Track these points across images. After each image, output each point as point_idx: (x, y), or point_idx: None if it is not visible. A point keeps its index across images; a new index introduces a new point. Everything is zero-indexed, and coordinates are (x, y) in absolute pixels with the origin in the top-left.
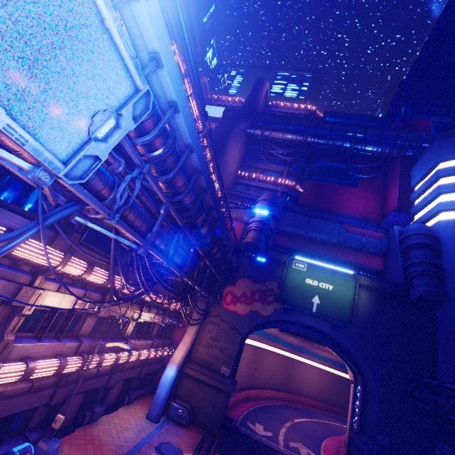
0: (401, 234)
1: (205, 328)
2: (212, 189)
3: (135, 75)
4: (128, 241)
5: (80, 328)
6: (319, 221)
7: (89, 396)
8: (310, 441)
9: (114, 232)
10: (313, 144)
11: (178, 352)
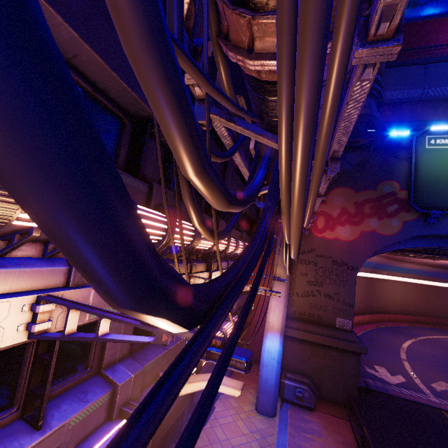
0: None
1: (295, 270)
2: None
3: None
4: None
5: (101, 351)
6: (447, 63)
7: (171, 429)
8: (445, 373)
9: None
10: None
11: (274, 314)
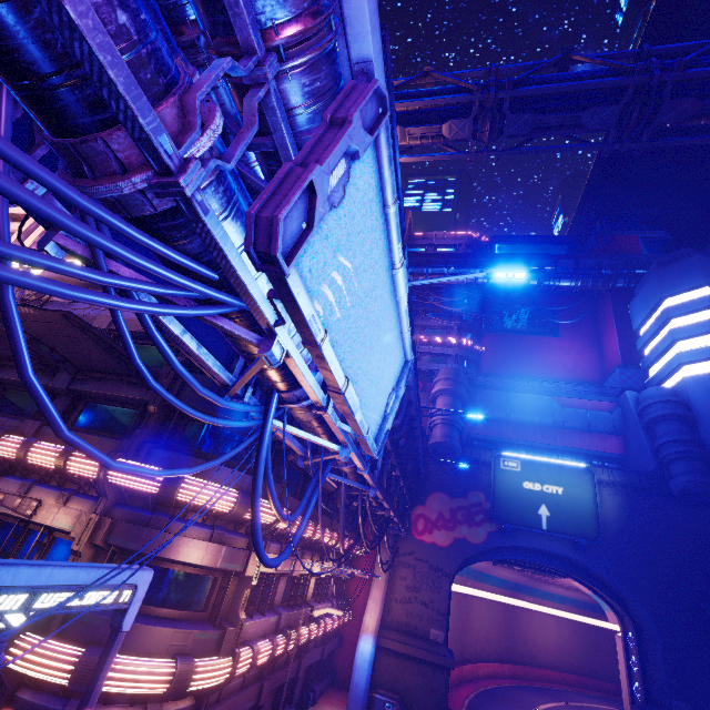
0: (637, 402)
1: (396, 573)
2: (416, 398)
3: (408, 354)
4: (359, 484)
5: (274, 595)
6: (522, 396)
7: (281, 693)
8: None
9: (345, 477)
10: (487, 286)
11: (370, 616)
